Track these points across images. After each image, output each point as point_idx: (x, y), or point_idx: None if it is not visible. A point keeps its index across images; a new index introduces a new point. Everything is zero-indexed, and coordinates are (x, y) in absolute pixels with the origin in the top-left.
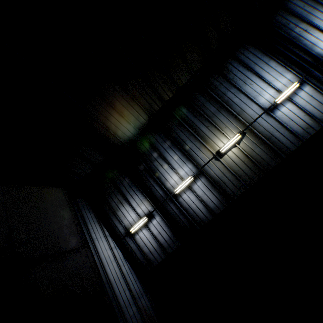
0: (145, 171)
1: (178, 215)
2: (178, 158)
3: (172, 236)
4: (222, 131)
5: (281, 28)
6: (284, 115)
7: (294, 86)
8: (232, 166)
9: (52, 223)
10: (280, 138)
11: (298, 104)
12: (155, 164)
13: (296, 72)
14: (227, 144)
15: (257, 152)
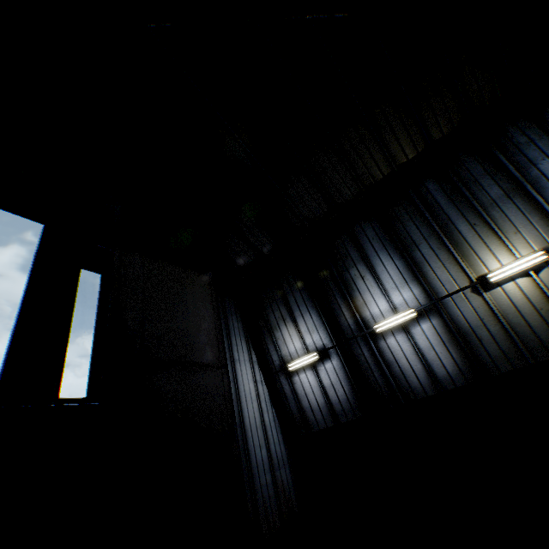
0: (332, 281)
1: (372, 368)
2: (396, 271)
3: (353, 398)
4: (503, 240)
5: None
6: None
7: None
8: (506, 313)
9: (189, 321)
10: None
11: None
12: (352, 272)
13: None
14: (507, 266)
15: None
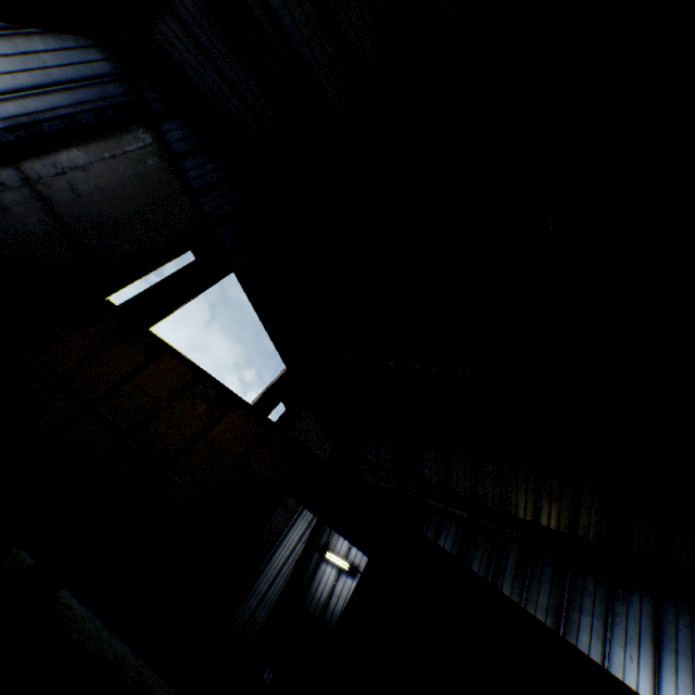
0: None
1: None
2: None
3: None
4: None
5: None
6: None
7: None
8: None
9: None
10: None
11: None
12: None
13: None
14: None
15: None
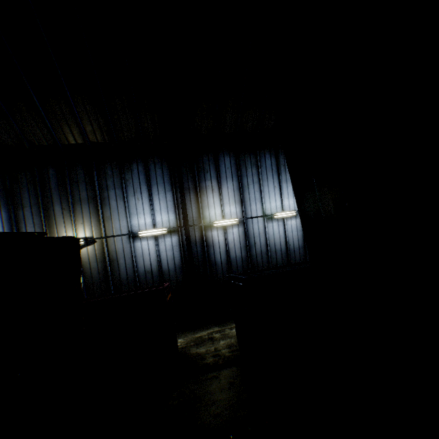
0: None
1: None
2: (1, 219)
3: None
4: (73, 225)
5: (201, 171)
6: (141, 249)
7: (163, 231)
8: None
9: None
10: (123, 267)
11: (157, 247)
12: None
13: (180, 218)
14: None
15: (92, 267)
